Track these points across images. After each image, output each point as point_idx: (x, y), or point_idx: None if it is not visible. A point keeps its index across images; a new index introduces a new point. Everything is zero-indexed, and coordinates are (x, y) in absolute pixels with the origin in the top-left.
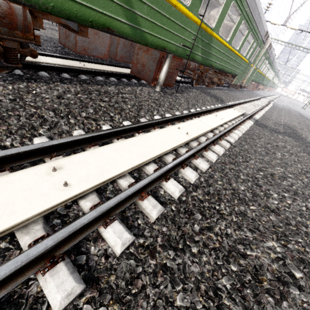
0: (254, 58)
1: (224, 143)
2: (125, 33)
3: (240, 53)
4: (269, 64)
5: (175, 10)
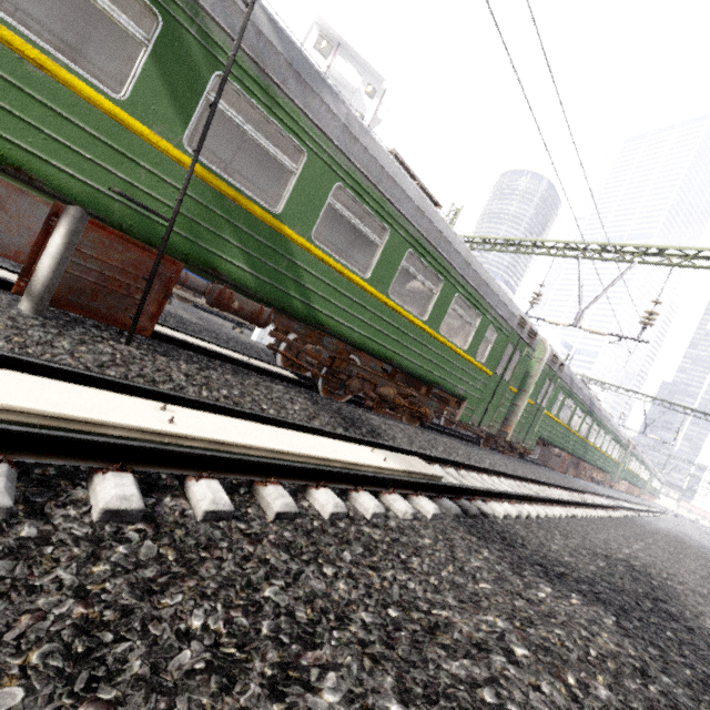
0: (512, 373)
1: None
2: None
3: (441, 335)
4: (582, 411)
5: (48, 80)
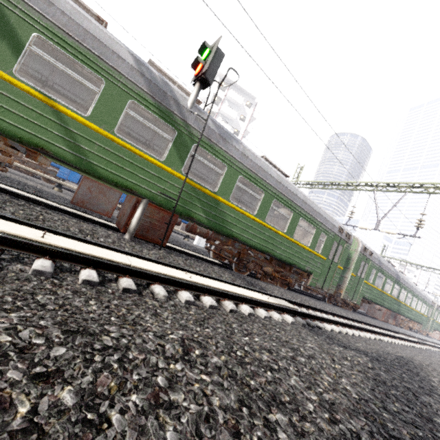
0: (338, 258)
1: (124, 281)
2: (65, 158)
3: (294, 239)
4: (391, 281)
5: (141, 159)
